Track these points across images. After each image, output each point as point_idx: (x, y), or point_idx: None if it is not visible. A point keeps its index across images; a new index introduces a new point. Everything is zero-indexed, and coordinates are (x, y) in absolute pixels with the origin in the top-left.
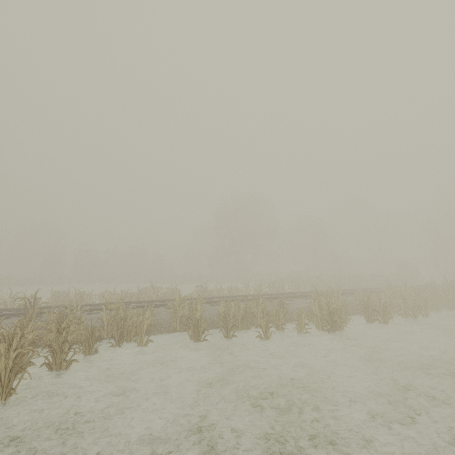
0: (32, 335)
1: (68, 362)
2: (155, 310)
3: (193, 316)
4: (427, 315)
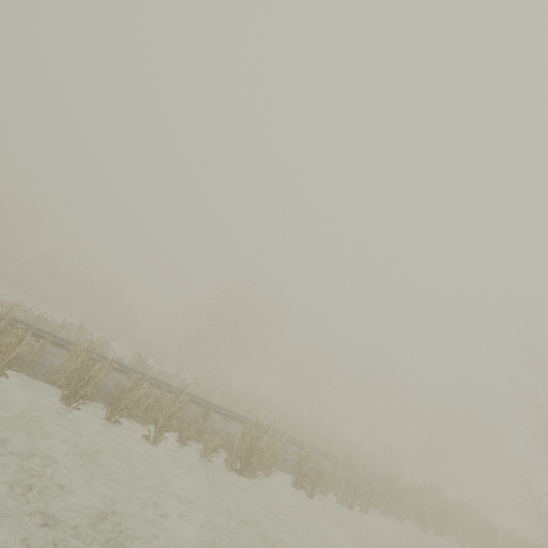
0: None
1: None
2: (54, 349)
3: (84, 372)
4: (367, 511)
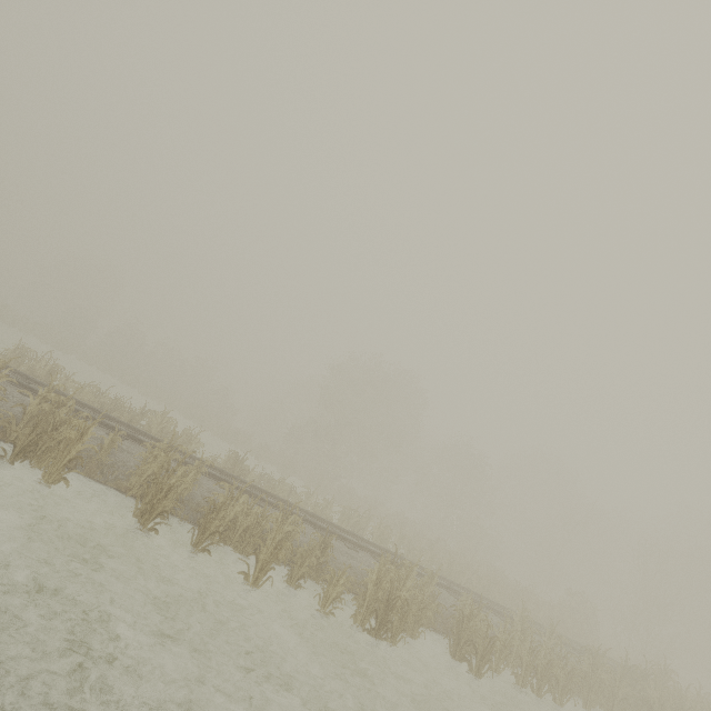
0: None
1: None
2: (128, 444)
3: (163, 480)
4: (562, 703)
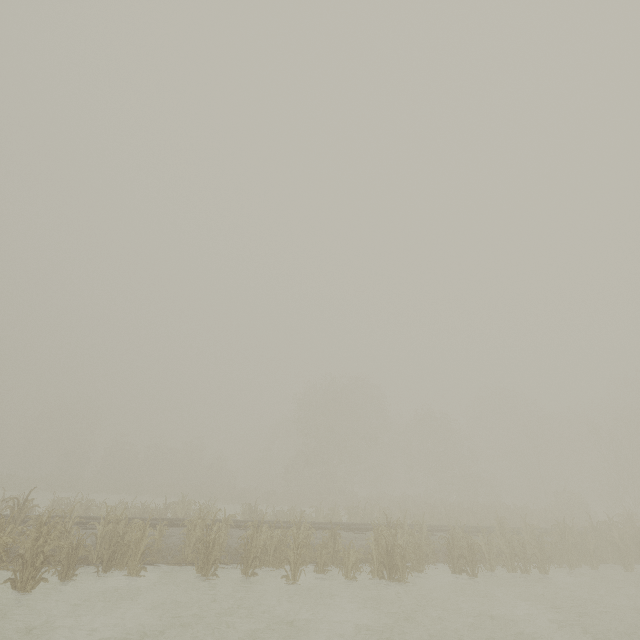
0: (7, 542)
1: (36, 582)
2: (170, 531)
3: (207, 538)
4: (547, 571)
